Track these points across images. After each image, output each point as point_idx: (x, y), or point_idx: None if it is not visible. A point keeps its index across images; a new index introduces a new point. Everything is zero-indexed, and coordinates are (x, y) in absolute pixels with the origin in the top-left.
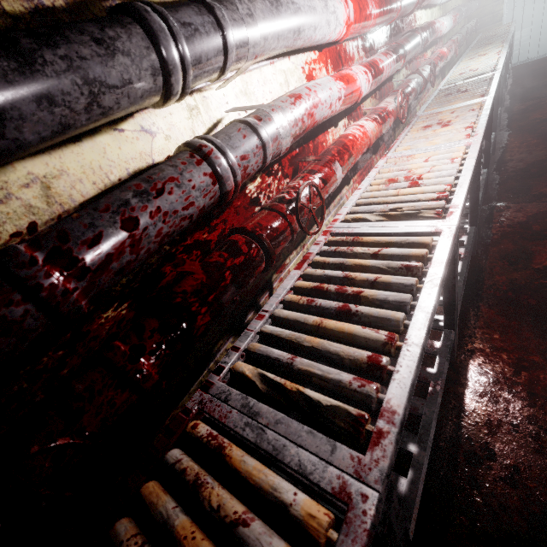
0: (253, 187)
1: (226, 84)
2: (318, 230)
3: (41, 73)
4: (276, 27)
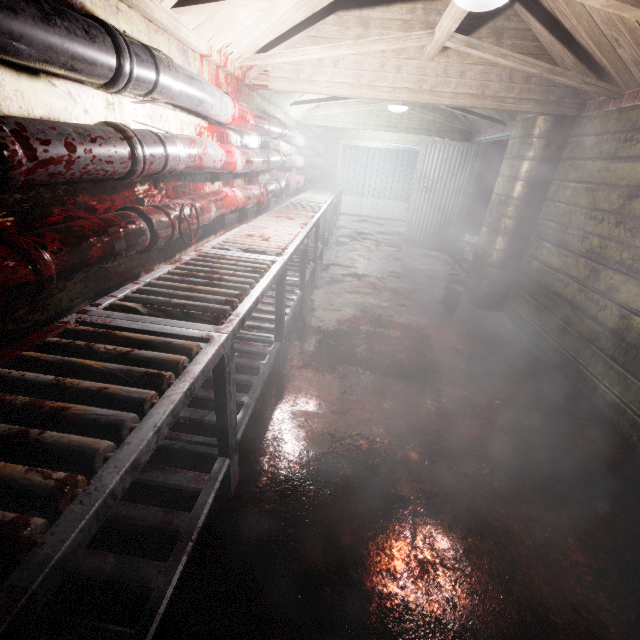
0: (141, 189)
1: (140, 103)
2: (192, 243)
3: (53, 28)
4: (189, 90)
